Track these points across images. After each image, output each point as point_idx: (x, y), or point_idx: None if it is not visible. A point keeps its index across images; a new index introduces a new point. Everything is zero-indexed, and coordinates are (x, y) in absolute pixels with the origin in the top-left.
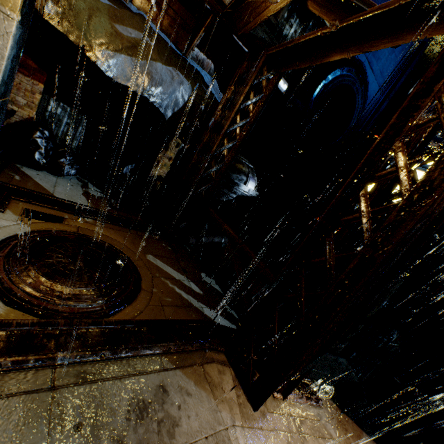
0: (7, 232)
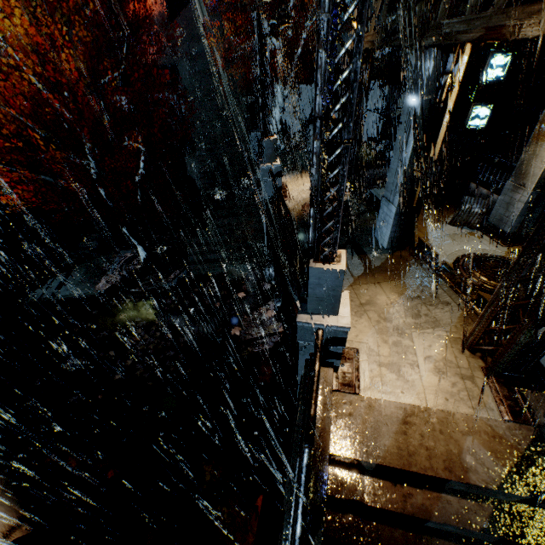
0: (490, 252)
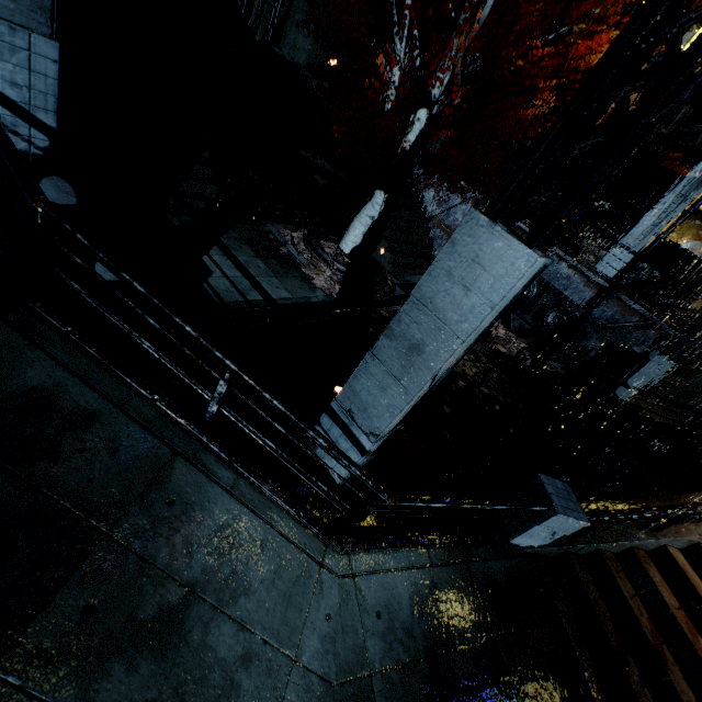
0: None
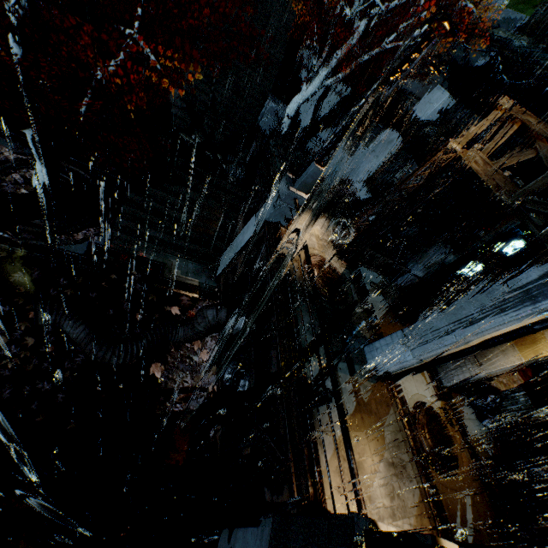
0: (432, 404)
